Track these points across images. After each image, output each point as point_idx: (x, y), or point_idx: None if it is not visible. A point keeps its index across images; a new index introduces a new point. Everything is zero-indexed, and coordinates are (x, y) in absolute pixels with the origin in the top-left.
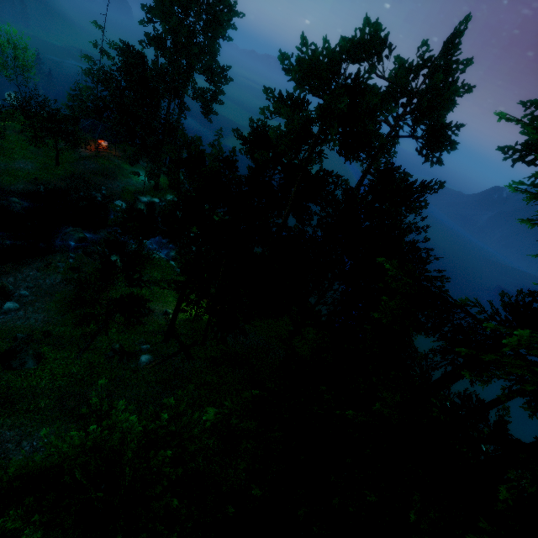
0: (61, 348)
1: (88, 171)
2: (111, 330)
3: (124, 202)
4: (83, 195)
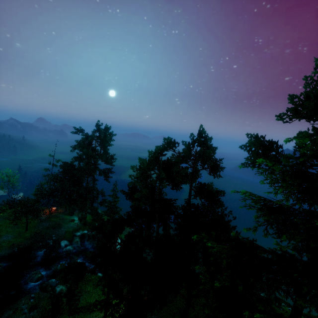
0: None
1: (45, 228)
2: None
3: (66, 240)
4: (41, 244)
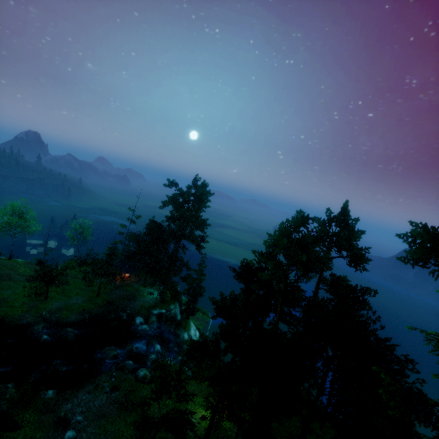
0: None
1: (118, 297)
2: None
3: (142, 316)
4: (114, 316)
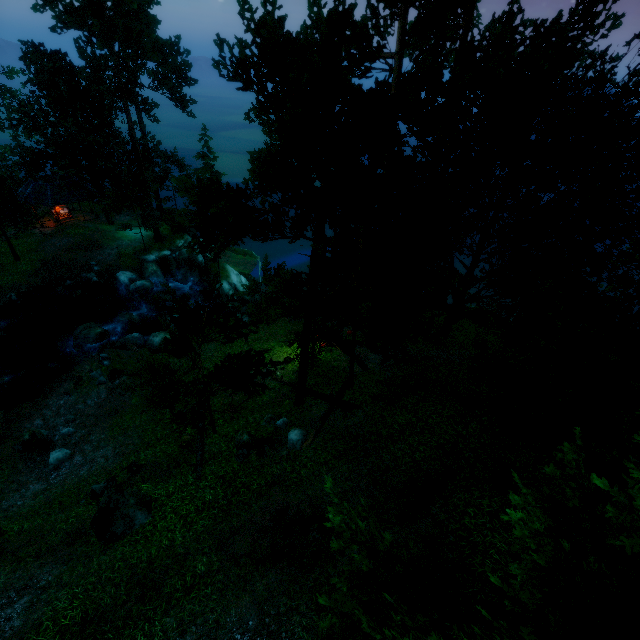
0: (167, 477)
1: (62, 250)
2: (216, 424)
3: (128, 270)
4: (71, 283)
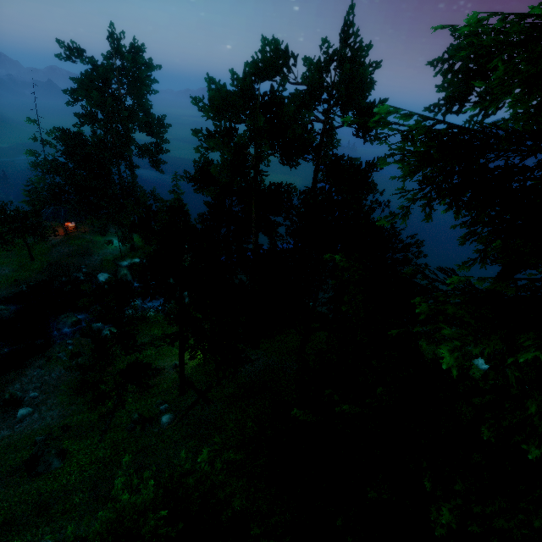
0: (83, 437)
1: (63, 255)
2: (127, 402)
3: (107, 272)
4: (65, 280)
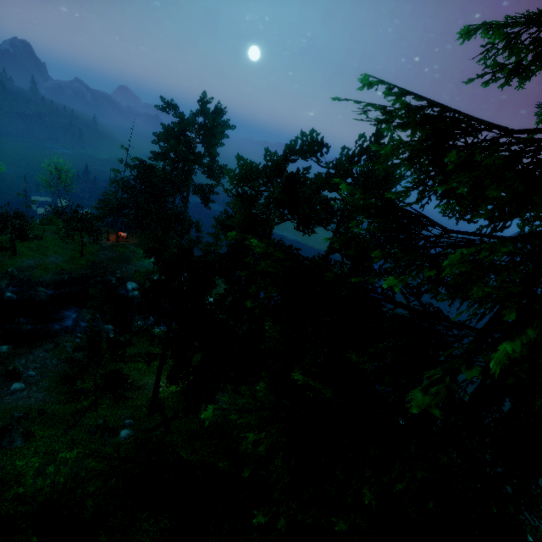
0: (51, 426)
1: (107, 258)
2: (101, 406)
3: (136, 282)
4: (100, 279)
